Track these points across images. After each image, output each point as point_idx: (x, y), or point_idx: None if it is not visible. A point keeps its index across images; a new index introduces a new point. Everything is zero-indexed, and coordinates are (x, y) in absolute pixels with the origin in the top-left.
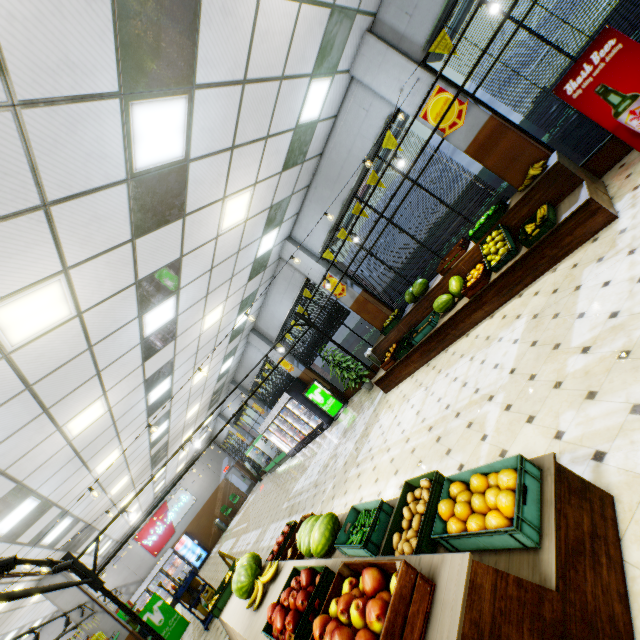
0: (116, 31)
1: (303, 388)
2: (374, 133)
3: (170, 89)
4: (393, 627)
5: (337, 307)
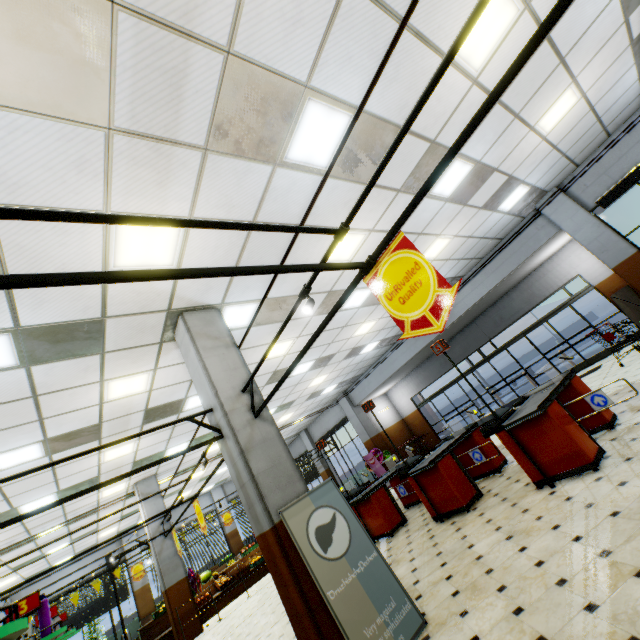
0: None
1: None
2: (204, 511)
3: None
4: None
5: (124, 589)
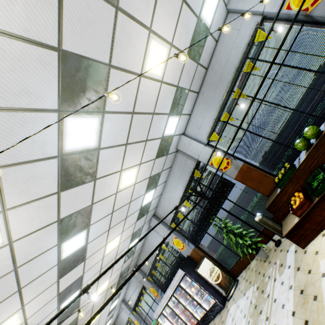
0: None
1: (194, 265)
2: (245, 41)
3: None
4: None
5: (222, 181)
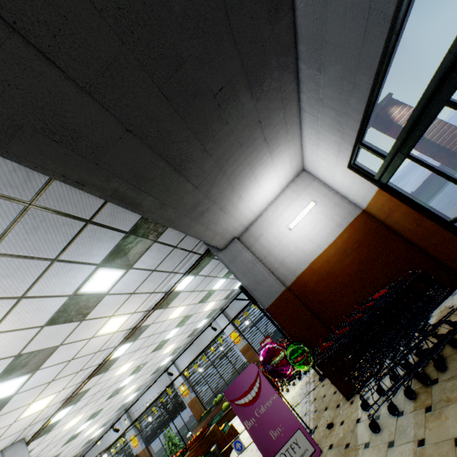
0: (180, 321)
1: None
2: (216, 334)
3: (179, 326)
4: (204, 428)
5: (181, 402)
